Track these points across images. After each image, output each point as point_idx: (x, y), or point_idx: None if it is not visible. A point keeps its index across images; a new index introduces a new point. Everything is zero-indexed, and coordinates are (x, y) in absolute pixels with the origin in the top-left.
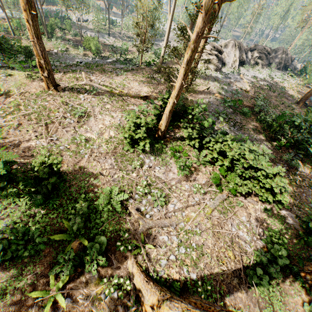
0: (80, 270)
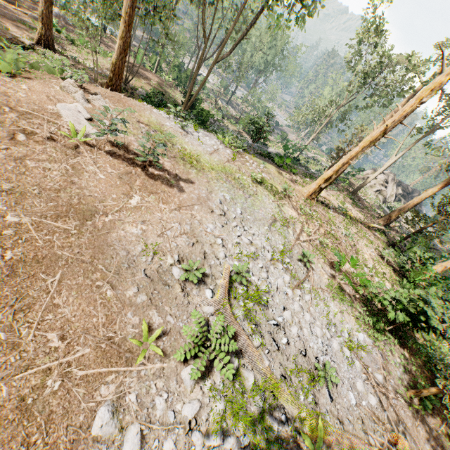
0: None
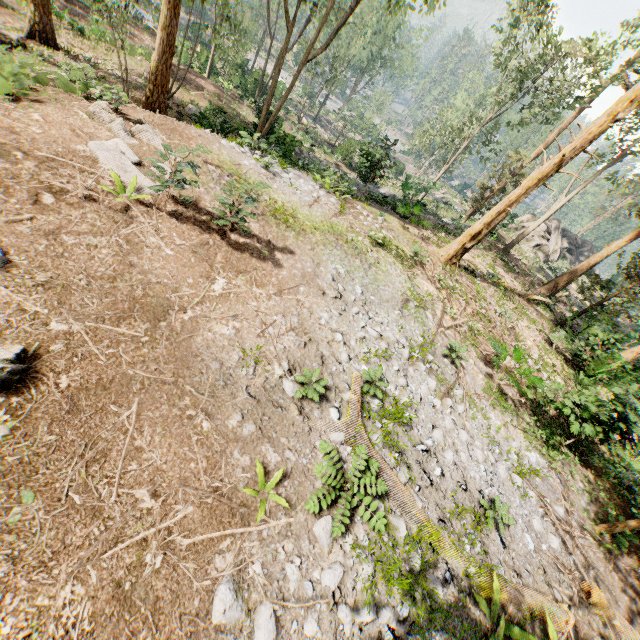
0: None
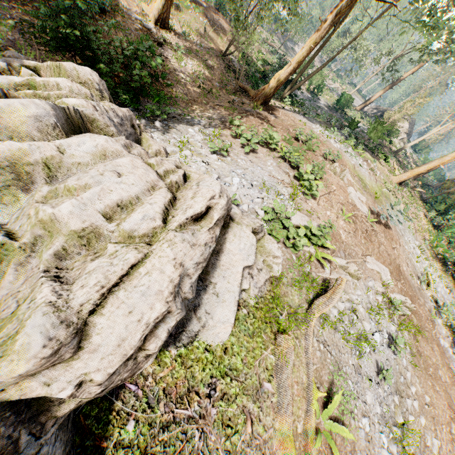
0: None
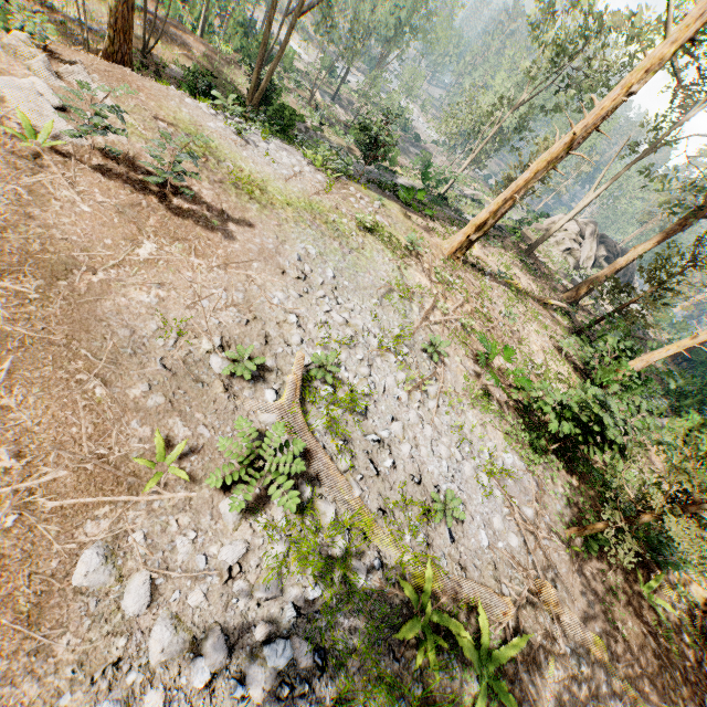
0: (646, 571)
